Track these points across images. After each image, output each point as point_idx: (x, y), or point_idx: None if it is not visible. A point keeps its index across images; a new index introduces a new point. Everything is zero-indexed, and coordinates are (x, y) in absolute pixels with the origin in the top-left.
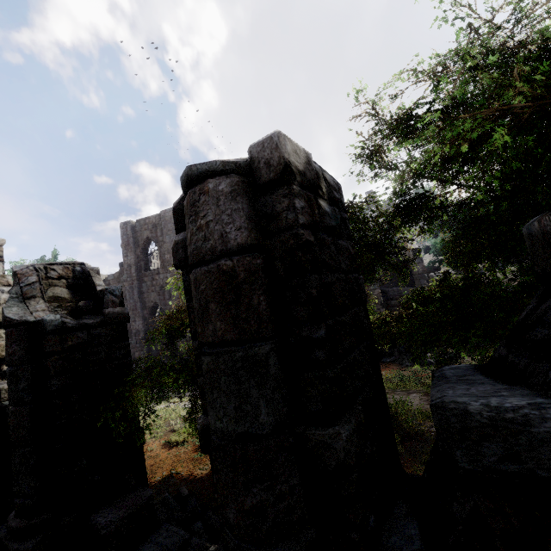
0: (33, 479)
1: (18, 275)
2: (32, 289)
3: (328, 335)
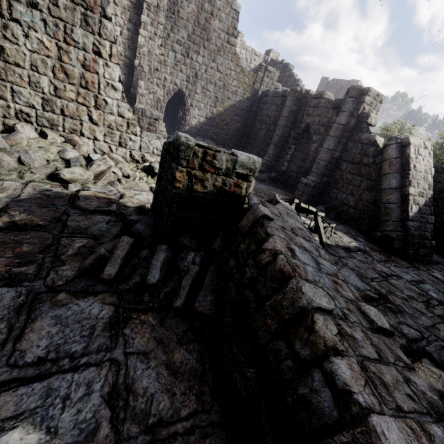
0: None
1: None
2: None
3: None
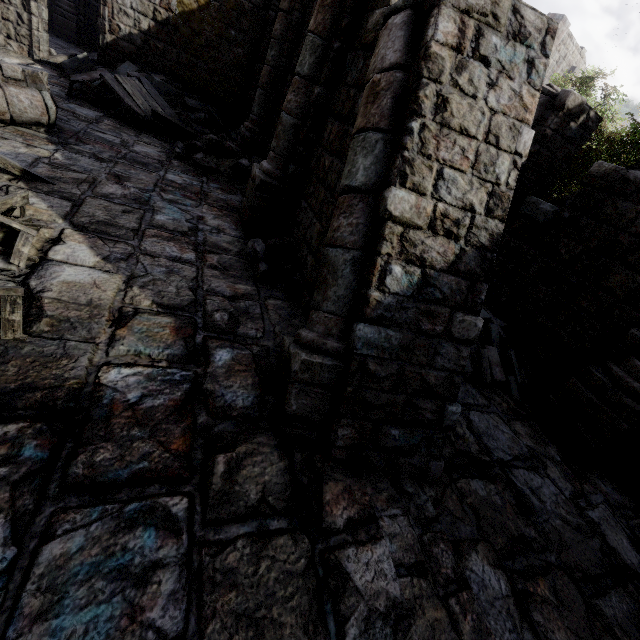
0: None
1: None
2: None
3: (525, 166)
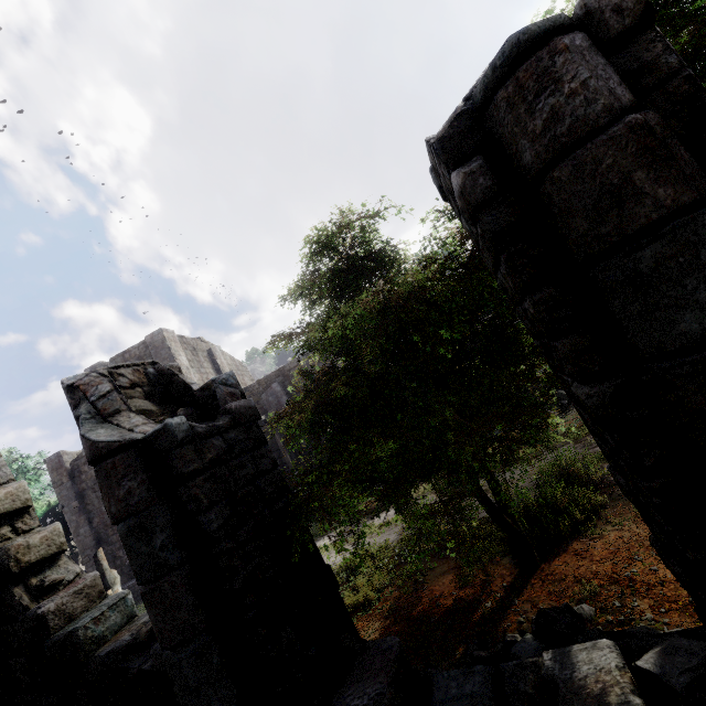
0: (225, 686)
1: (80, 386)
2: (110, 402)
3: None
